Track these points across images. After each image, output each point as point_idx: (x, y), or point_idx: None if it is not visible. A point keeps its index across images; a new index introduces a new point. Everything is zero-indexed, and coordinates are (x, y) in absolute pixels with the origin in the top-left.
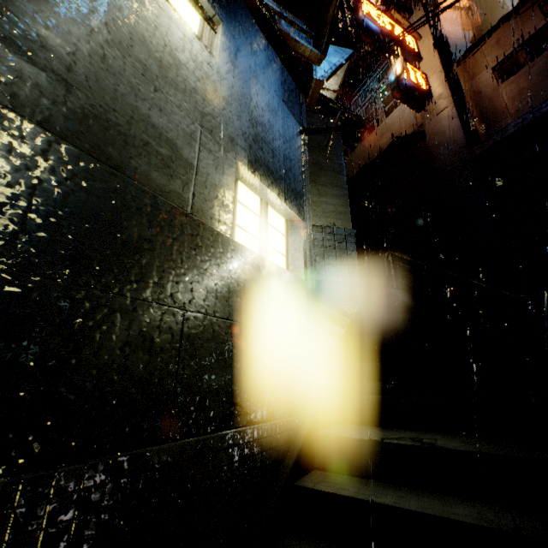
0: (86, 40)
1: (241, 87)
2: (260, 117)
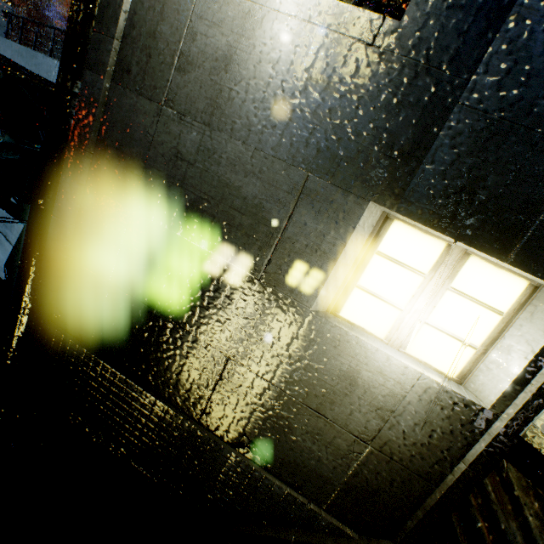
0: (200, 140)
1: (465, 27)
2: (521, 67)
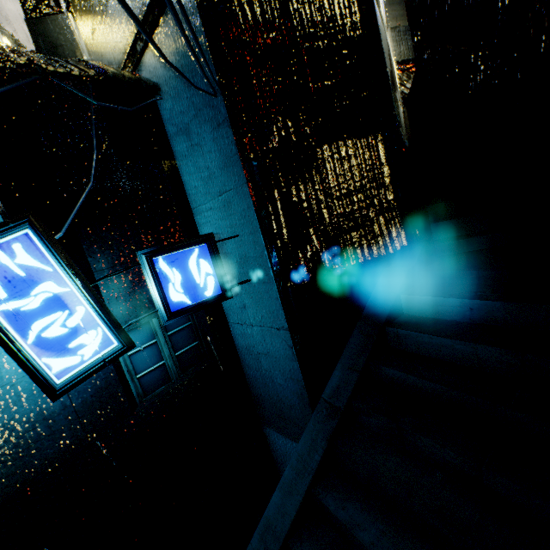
0: None
1: None
2: None
